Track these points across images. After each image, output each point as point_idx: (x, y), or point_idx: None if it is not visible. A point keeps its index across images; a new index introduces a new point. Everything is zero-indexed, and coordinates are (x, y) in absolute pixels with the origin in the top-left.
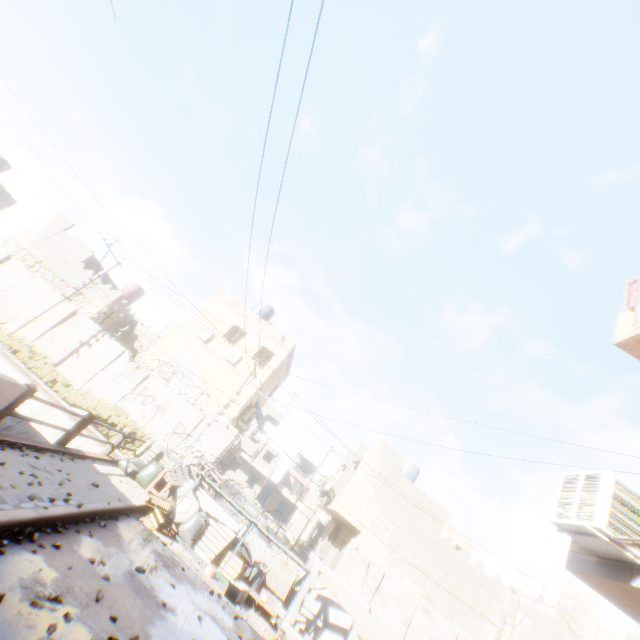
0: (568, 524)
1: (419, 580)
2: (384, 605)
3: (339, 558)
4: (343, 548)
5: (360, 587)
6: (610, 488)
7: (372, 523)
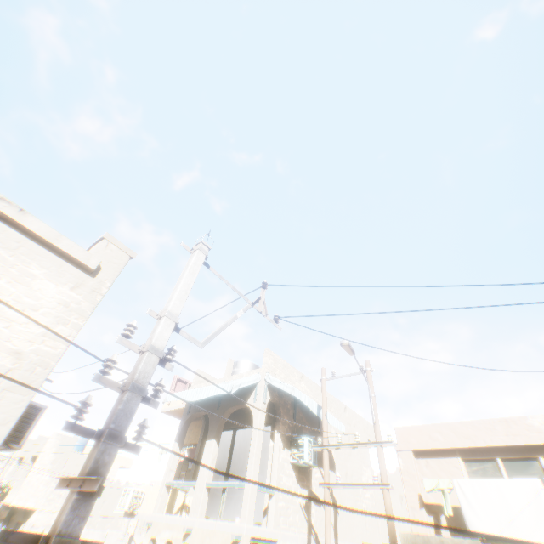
0: (121, 508)
1: None
2: None
3: None
4: (20, 528)
5: None
6: (132, 493)
7: (48, 498)
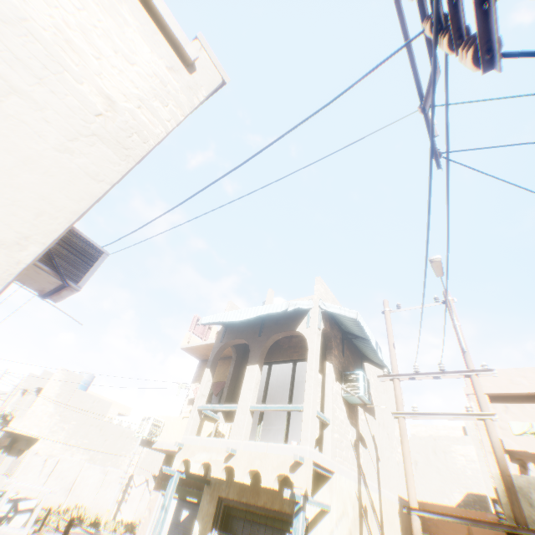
0: (139, 435)
1: (86, 452)
2: (58, 479)
3: (18, 464)
4: (22, 455)
5: (39, 476)
6: (152, 421)
7: (52, 430)
